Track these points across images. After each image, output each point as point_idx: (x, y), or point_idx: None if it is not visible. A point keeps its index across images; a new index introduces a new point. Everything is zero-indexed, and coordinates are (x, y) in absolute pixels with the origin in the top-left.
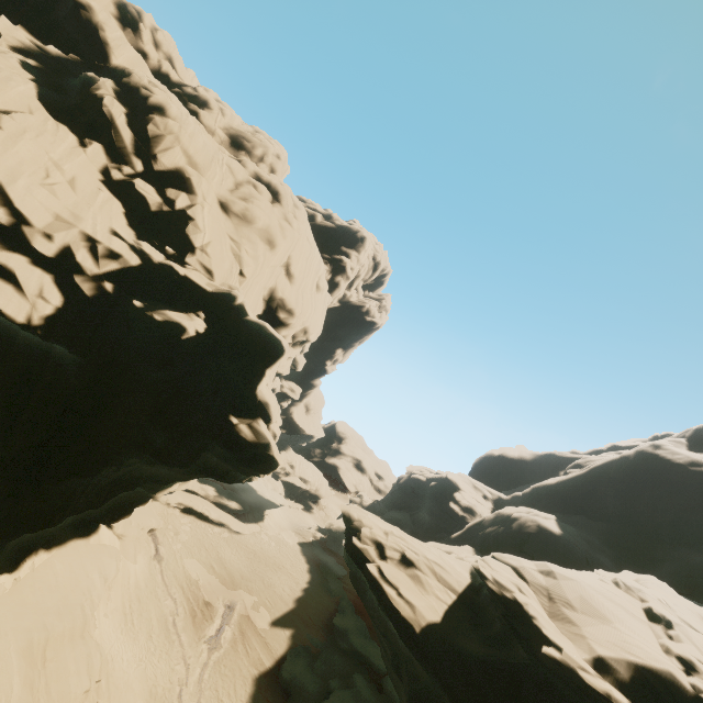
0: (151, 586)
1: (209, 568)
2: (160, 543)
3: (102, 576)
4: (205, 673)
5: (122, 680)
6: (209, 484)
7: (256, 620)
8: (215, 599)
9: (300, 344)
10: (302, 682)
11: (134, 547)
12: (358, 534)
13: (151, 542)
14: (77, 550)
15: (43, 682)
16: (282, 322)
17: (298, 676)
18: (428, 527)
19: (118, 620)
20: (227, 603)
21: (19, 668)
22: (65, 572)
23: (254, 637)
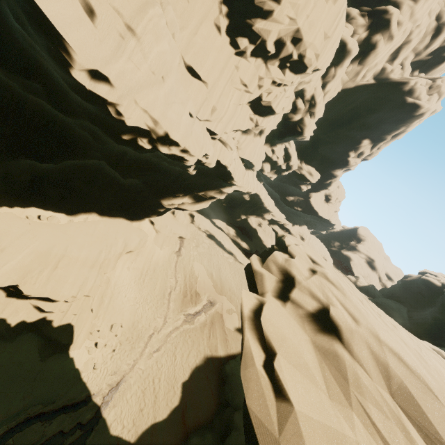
0: (165, 266)
1: (209, 274)
2: (184, 246)
3: (125, 242)
4: (174, 333)
5: (119, 307)
6: (232, 227)
7: (226, 320)
8: (203, 293)
9: (291, 69)
10: (238, 382)
11: (163, 240)
12: (267, 256)
13: (178, 243)
14: (119, 224)
15: (45, 276)
16: (257, 9)
17: (237, 375)
18: (428, 329)
19: (135, 274)
20: (211, 300)
21: (23, 258)
22: (102, 230)
23: (219, 330)
